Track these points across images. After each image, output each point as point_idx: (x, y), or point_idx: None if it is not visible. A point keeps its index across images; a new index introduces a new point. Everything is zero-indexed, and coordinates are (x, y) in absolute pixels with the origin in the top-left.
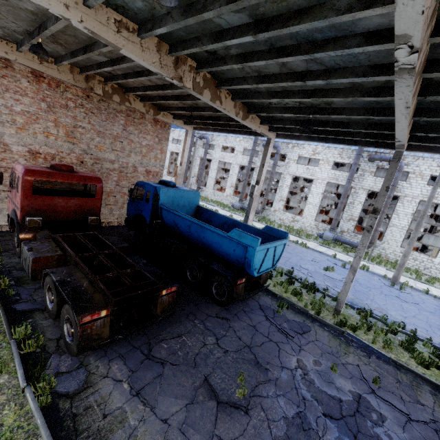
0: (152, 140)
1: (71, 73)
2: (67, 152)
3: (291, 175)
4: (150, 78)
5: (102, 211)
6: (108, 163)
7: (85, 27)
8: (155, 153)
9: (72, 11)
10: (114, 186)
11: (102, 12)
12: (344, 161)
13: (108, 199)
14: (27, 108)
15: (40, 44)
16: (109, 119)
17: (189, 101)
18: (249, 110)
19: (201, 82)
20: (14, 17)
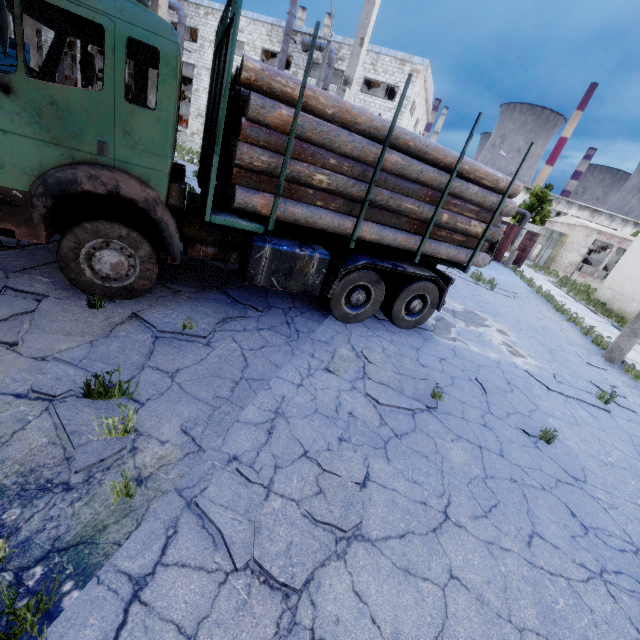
0: None
1: None
2: None
3: (209, 70)
4: None
5: None
6: None
7: None
8: None
9: None
10: None
11: None
12: (275, 49)
13: None
14: None
15: None
16: None
17: None
18: None
19: None
20: None
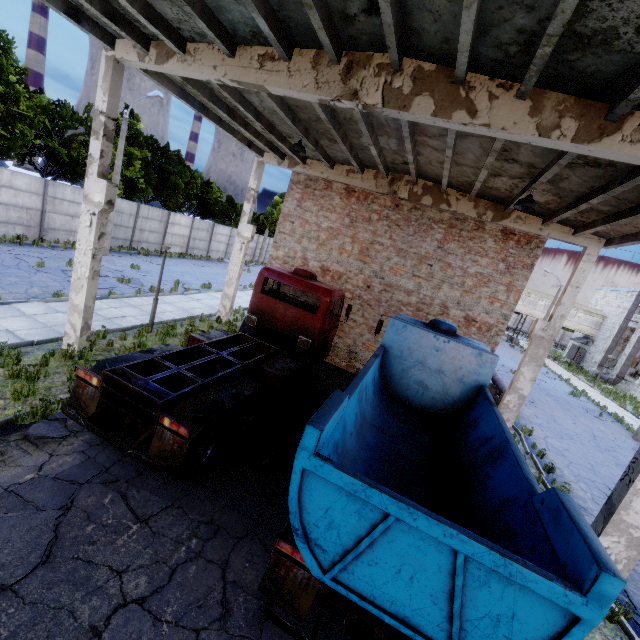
0: (492, 266)
1: (374, 180)
2: (356, 272)
3: None
4: (431, 144)
5: None
6: (402, 293)
7: (230, 80)
8: (492, 290)
9: (219, 69)
10: None
11: (247, 55)
12: None
13: None
14: (332, 224)
15: (299, 142)
16: (419, 233)
17: (489, 158)
18: (611, 105)
19: (406, 87)
20: (289, 126)
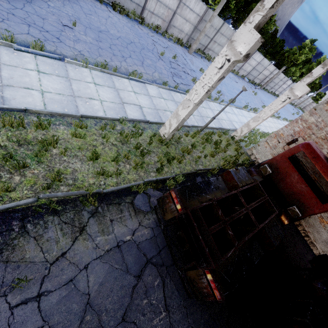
0: None
1: None
2: None
3: None
4: None
5: (321, 231)
6: None
7: None
8: None
9: None
10: None
11: None
12: None
13: None
14: None
15: None
16: None
17: None
18: None
19: None
20: None
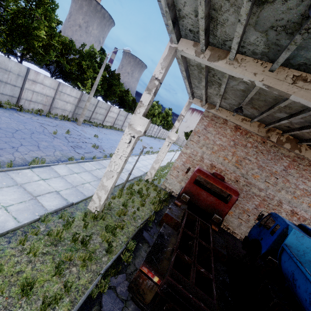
0: None
1: (257, 127)
2: (231, 171)
3: None
4: None
5: (232, 220)
6: (256, 189)
7: (263, 84)
8: (310, 199)
9: (257, 76)
10: (252, 208)
11: (283, 73)
12: None
13: (242, 214)
14: (222, 143)
15: (241, 107)
16: (273, 160)
17: None
18: None
19: None
20: (234, 96)
